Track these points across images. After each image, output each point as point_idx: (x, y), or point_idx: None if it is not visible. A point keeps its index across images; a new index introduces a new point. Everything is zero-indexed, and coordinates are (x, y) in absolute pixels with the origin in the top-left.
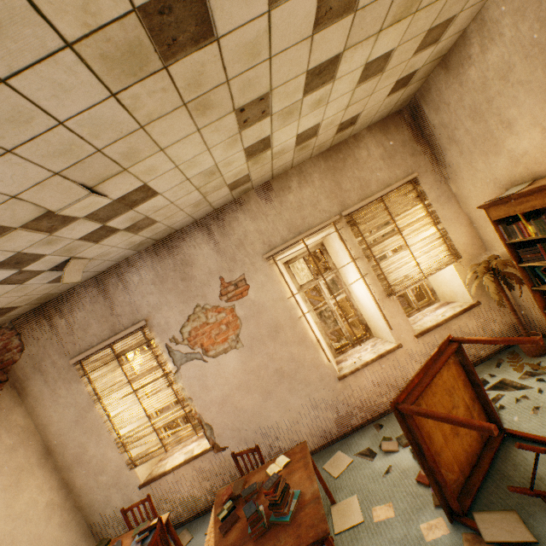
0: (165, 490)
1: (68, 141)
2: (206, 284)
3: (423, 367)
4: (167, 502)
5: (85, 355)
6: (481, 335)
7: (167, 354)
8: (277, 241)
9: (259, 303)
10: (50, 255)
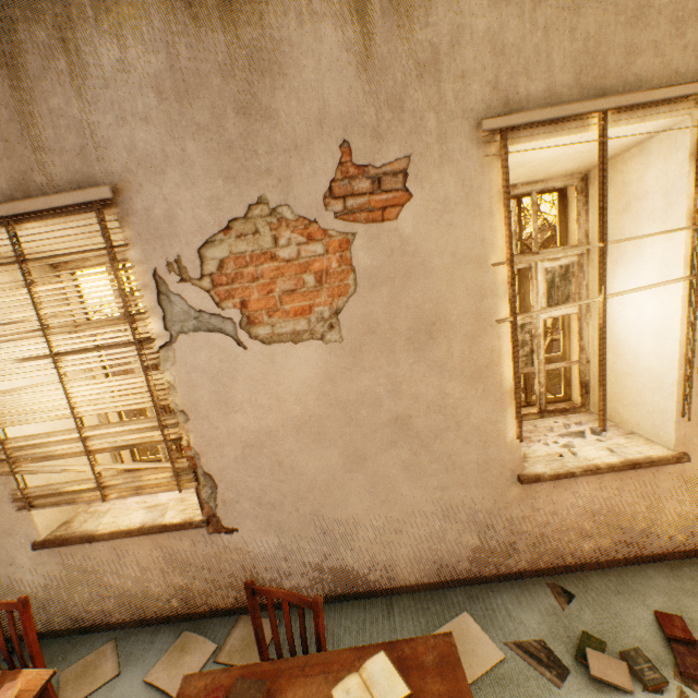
0: (87, 564)
1: None
2: (301, 149)
3: None
4: (88, 586)
5: None
6: None
7: (153, 297)
8: (532, 96)
9: (418, 251)
10: None
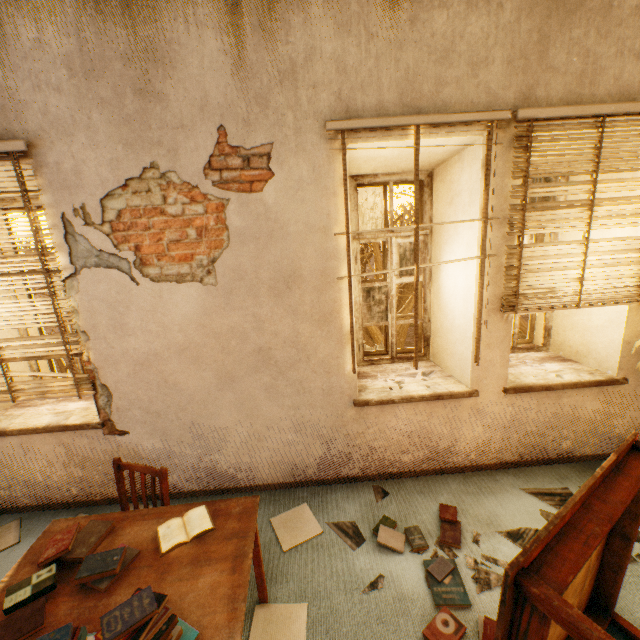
0: None
1: None
2: (187, 128)
3: (587, 490)
4: None
5: None
6: (593, 427)
7: (61, 235)
8: (367, 108)
9: (278, 218)
10: None
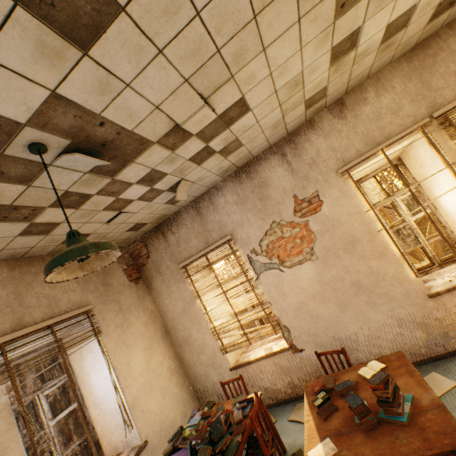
0: (249, 376)
1: (199, 38)
2: (281, 202)
3: None
4: (252, 387)
5: (188, 261)
6: None
7: (248, 263)
8: (352, 156)
9: (333, 217)
10: (170, 175)
